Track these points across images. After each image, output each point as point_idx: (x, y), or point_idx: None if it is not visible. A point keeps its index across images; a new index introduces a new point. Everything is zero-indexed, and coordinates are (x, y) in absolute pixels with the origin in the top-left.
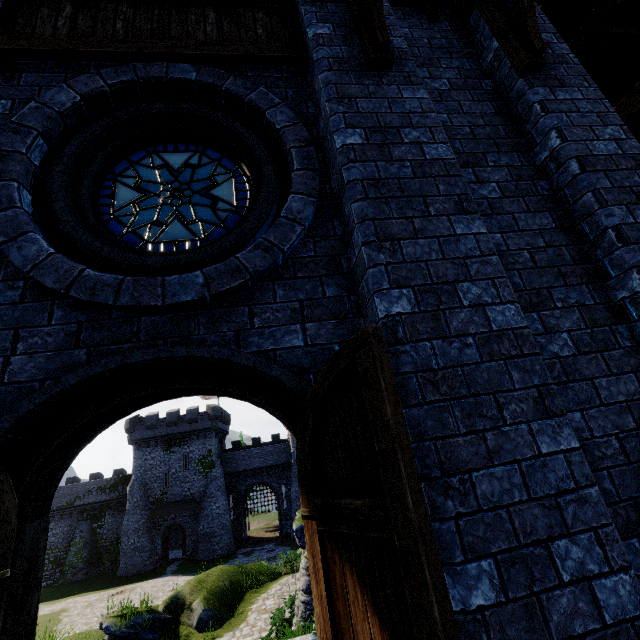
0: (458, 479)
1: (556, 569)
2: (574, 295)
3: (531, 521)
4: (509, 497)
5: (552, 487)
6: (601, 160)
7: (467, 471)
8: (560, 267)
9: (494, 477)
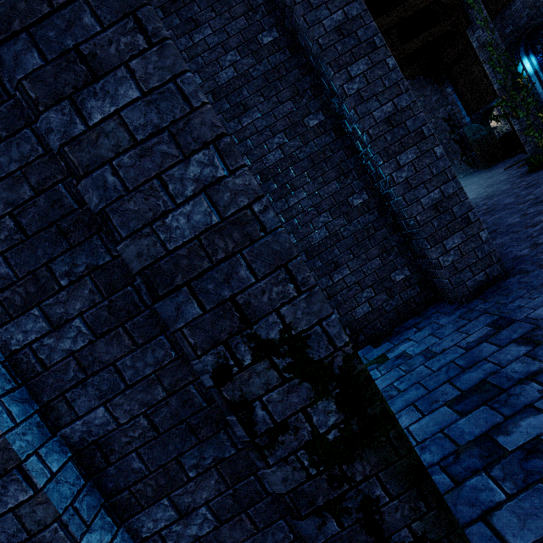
0: None
1: None
2: (83, 259)
3: None
4: None
5: None
6: (19, 1)
7: None
8: (59, 222)
9: None
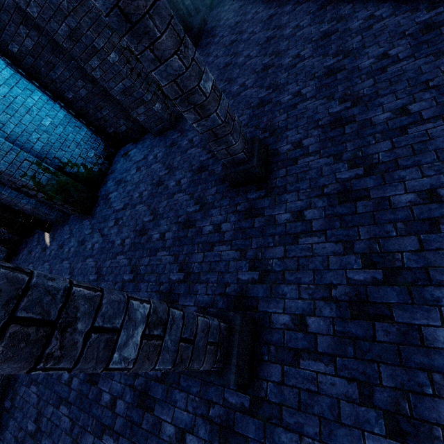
0: (1, 201)
1: (20, 206)
2: None
3: (13, 203)
4: (8, 202)
5: (10, 201)
6: None
7: (1, 201)
8: None
9: (4, 201)
